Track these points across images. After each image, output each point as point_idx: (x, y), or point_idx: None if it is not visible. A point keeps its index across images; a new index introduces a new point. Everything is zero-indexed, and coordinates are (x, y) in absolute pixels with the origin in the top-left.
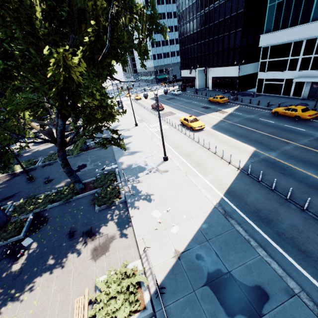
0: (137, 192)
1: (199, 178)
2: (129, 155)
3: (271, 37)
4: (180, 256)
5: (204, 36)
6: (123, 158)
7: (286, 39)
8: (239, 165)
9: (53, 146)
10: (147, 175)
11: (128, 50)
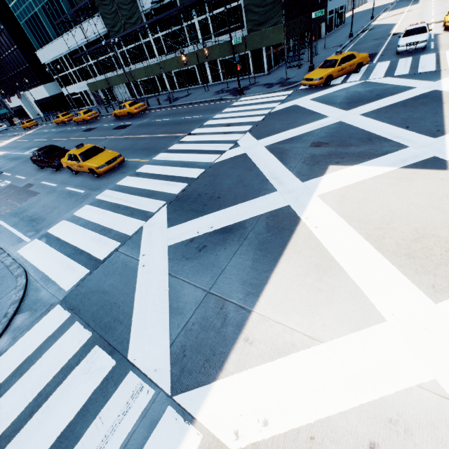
0: None
1: None
2: None
3: (43, 54)
4: None
5: None
6: None
7: (52, 56)
8: None
9: None
10: None
11: None
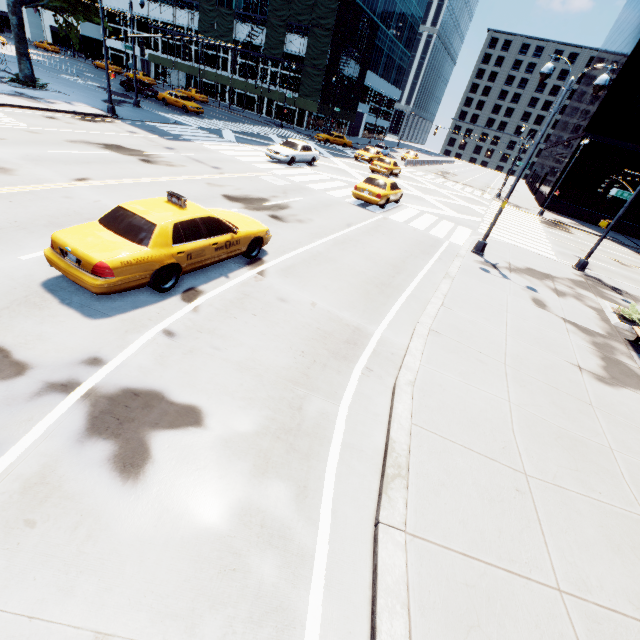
0: None
1: None
2: None
3: None
4: None
5: None
6: None
7: (115, 6)
8: None
9: None
10: None
11: None
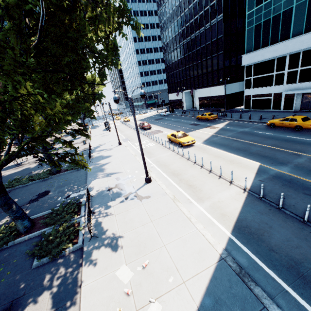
0: (103, 230)
1: (193, 206)
2: (104, 177)
3: (253, 55)
4: None
5: (188, 62)
6: (96, 182)
7: (268, 56)
8: (245, 185)
9: (21, 171)
10: (121, 204)
11: (107, 65)
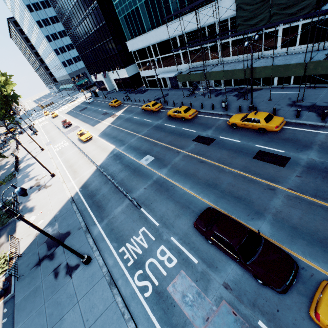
0: (26, 208)
1: (70, 183)
2: (28, 182)
3: (132, 43)
4: (38, 235)
5: (91, 44)
6: (23, 186)
7: (141, 45)
8: (95, 165)
9: None
10: (36, 193)
11: None
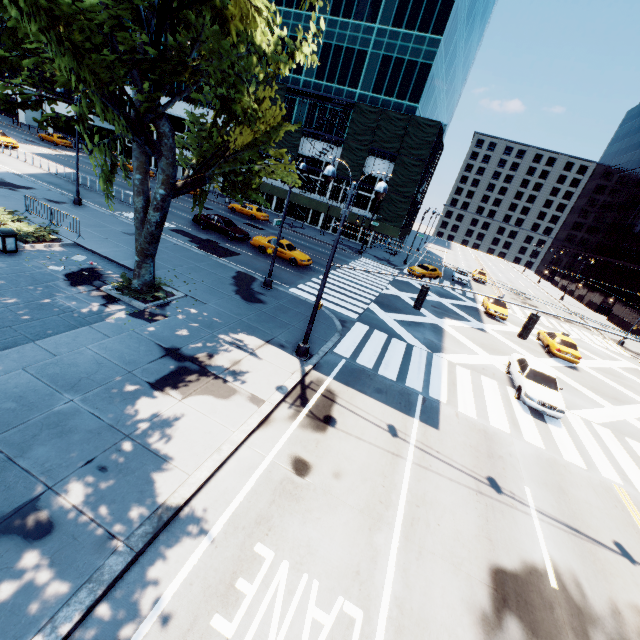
0: None
1: None
2: None
3: (128, 91)
4: None
5: None
6: None
7: None
8: (49, 169)
9: None
10: None
11: None
